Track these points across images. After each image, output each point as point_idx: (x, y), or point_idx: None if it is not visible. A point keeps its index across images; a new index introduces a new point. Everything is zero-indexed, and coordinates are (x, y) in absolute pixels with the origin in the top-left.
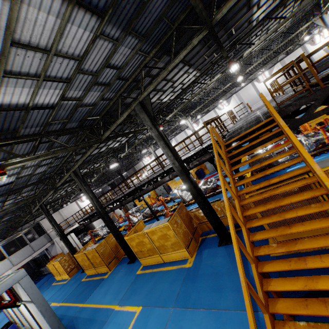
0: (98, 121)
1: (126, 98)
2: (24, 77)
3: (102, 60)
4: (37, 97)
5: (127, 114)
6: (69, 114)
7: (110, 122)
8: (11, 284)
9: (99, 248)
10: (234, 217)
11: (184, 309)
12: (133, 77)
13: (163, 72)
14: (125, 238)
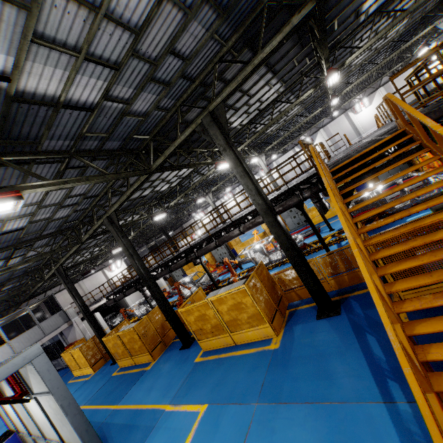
0: (148, 143)
1: (187, 112)
2: (60, 49)
3: (165, 41)
4: (72, 88)
5: (190, 131)
6: (111, 125)
7: (162, 148)
8: (20, 364)
9: (140, 328)
10: (337, 280)
11: (274, 404)
12: (202, 77)
13: (246, 68)
14: (179, 311)
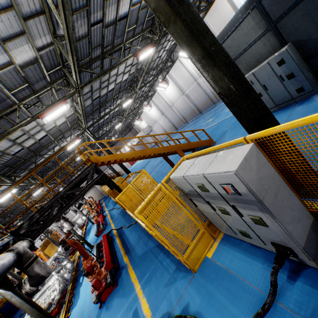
0: None
1: None
2: None
3: None
4: None
5: None
6: None
7: None
8: None
9: None
10: None
11: None
12: None
13: None
14: None
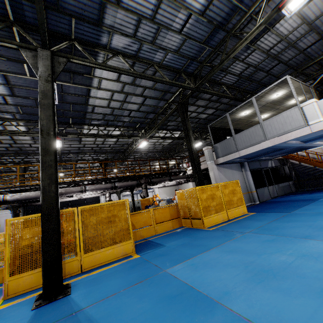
0: None
1: None
2: None
3: None
4: None
5: None
6: None
7: None
8: None
9: None
10: None
11: None
12: None
13: None
14: None
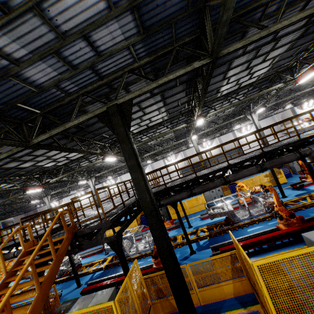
0: None
1: None
2: None
3: None
4: None
5: None
6: None
7: None
8: None
9: None
10: None
11: None
12: None
13: None
14: None
